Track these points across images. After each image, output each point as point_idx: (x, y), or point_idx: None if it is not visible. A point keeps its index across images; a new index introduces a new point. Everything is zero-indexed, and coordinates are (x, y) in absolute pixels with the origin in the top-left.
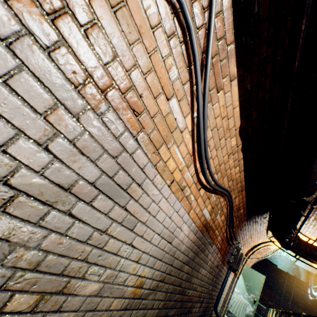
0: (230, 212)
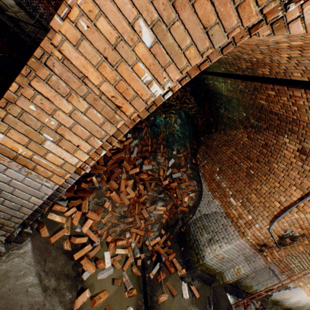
0: None
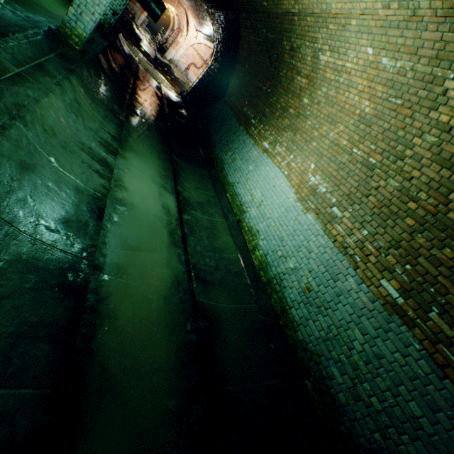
0: None
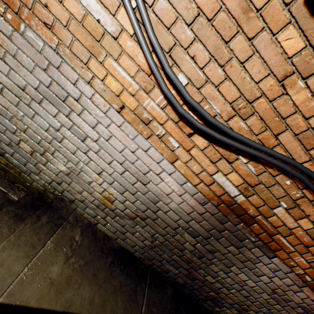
0: None
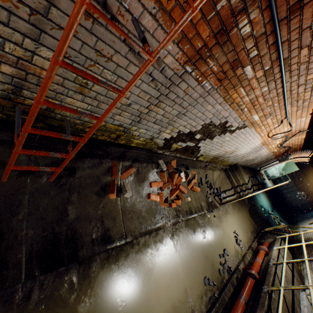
0: (287, 150)
